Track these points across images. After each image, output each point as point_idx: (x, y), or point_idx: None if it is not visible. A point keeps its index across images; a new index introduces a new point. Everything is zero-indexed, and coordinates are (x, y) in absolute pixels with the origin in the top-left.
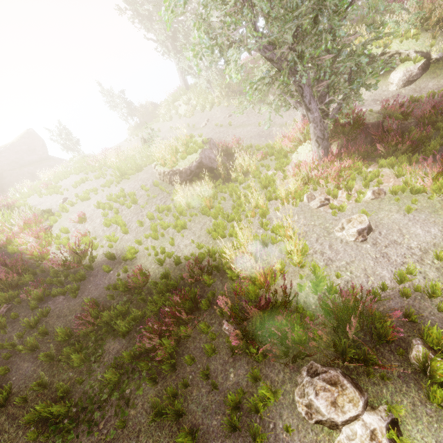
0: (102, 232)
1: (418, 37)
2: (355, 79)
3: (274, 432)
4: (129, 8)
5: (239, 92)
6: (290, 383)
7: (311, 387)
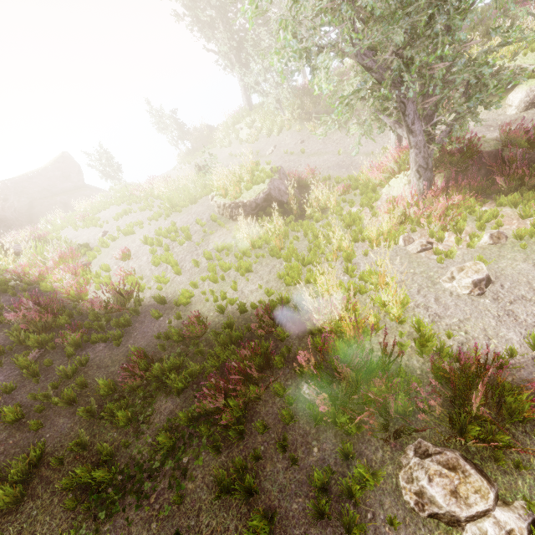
0: (150, 271)
1: None
2: (473, 94)
3: (373, 524)
4: (189, 14)
5: (315, 114)
6: (392, 464)
7: (421, 470)
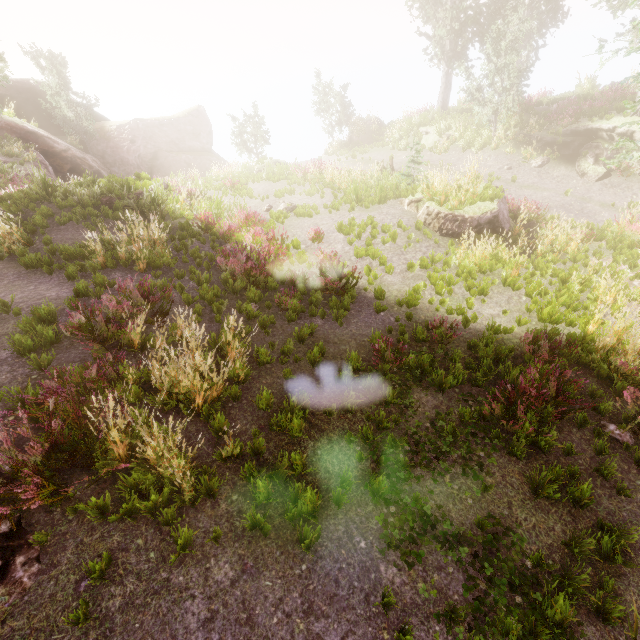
0: (350, 262)
1: None
2: None
3: None
4: None
5: (537, 139)
6: None
7: None
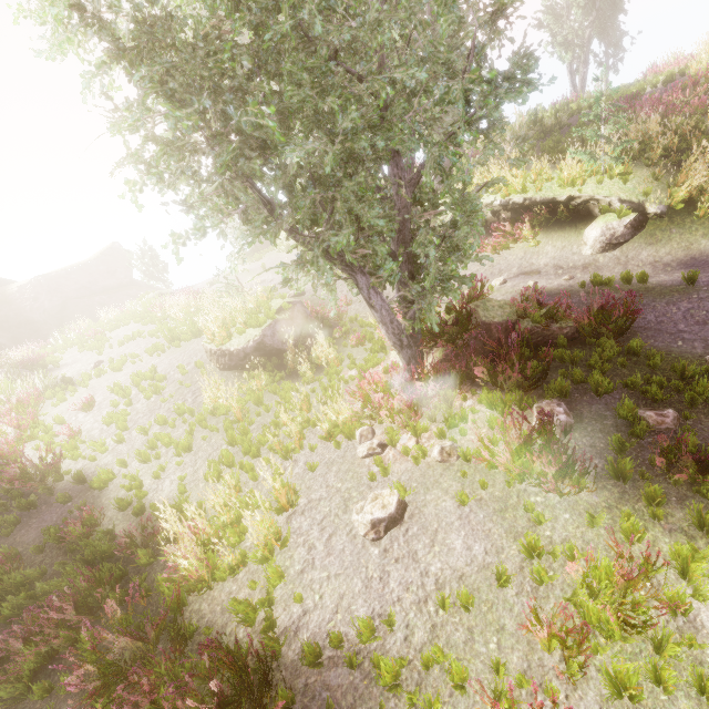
0: (99, 432)
1: (627, 177)
2: (425, 274)
3: None
4: None
5: None
6: None
7: None
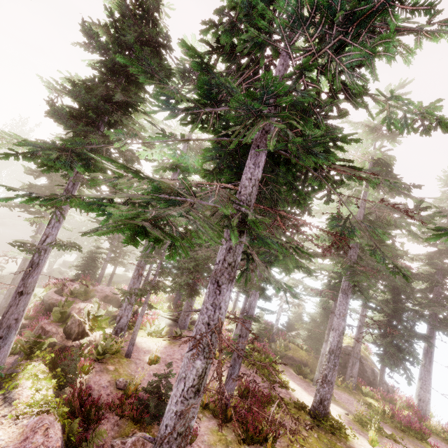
0: None
1: None
2: None
3: None
4: None
5: None
6: None
7: None
